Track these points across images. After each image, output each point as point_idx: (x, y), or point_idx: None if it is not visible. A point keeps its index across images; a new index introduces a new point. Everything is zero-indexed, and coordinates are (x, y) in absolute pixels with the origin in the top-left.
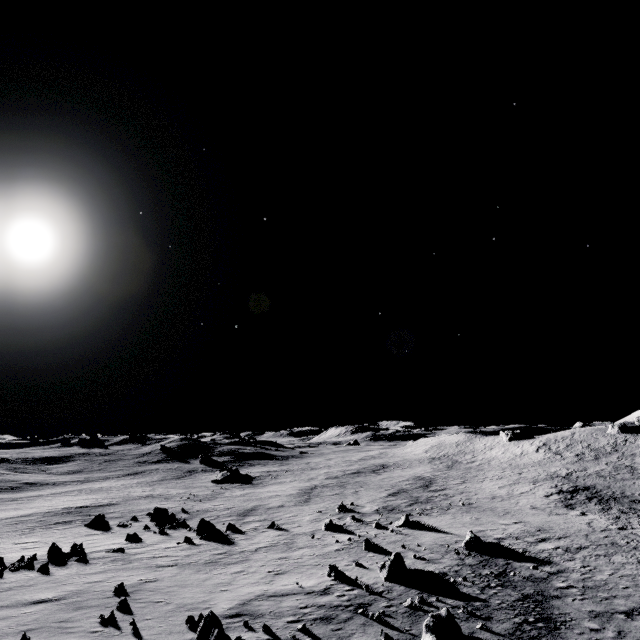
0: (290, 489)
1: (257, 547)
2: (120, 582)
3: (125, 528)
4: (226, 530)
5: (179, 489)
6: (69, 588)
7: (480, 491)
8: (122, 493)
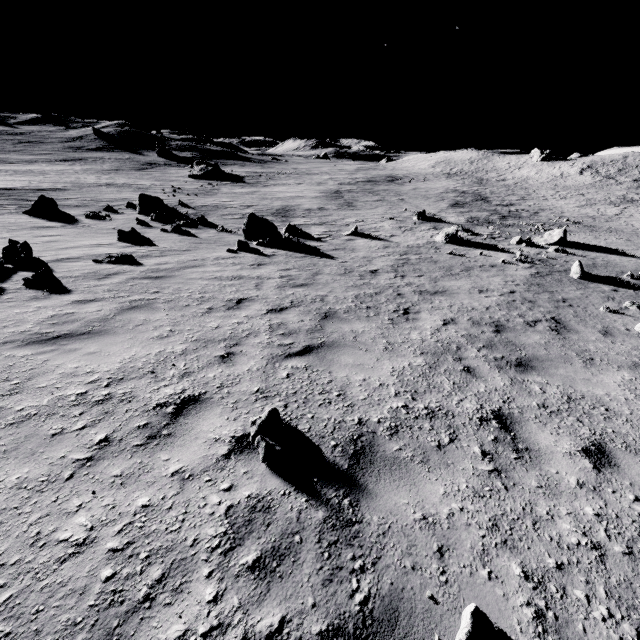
0: (308, 191)
1: (388, 265)
2: (222, 376)
3: (102, 221)
4: (289, 234)
5: (150, 181)
6: (29, 430)
7: (562, 210)
8: (66, 178)
